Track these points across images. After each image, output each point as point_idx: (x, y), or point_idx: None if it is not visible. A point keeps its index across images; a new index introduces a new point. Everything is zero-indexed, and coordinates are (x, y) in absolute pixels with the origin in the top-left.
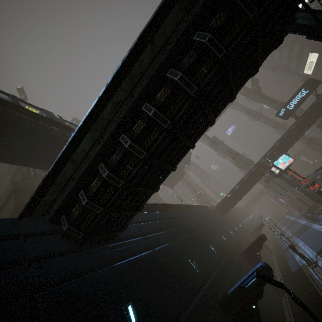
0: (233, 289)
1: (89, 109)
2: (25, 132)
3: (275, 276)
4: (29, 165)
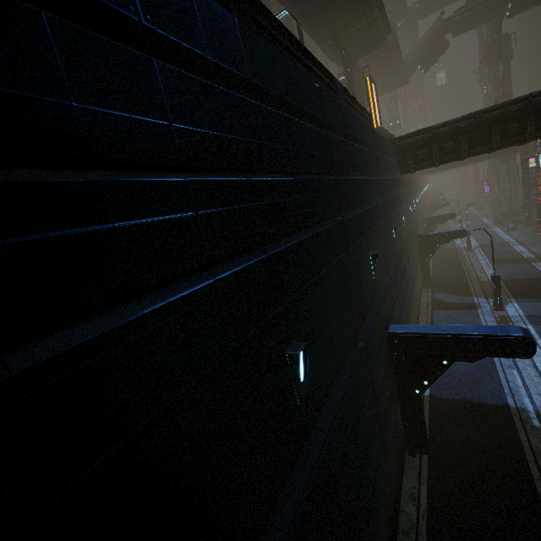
0: (432, 233)
1: (500, 103)
2: None
3: None
4: (294, 10)
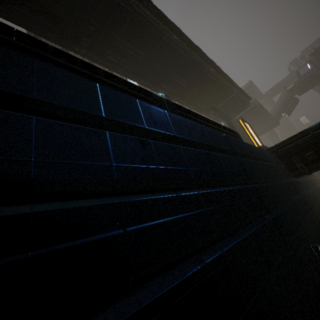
0: None
1: None
2: (194, 73)
3: None
4: (182, 101)
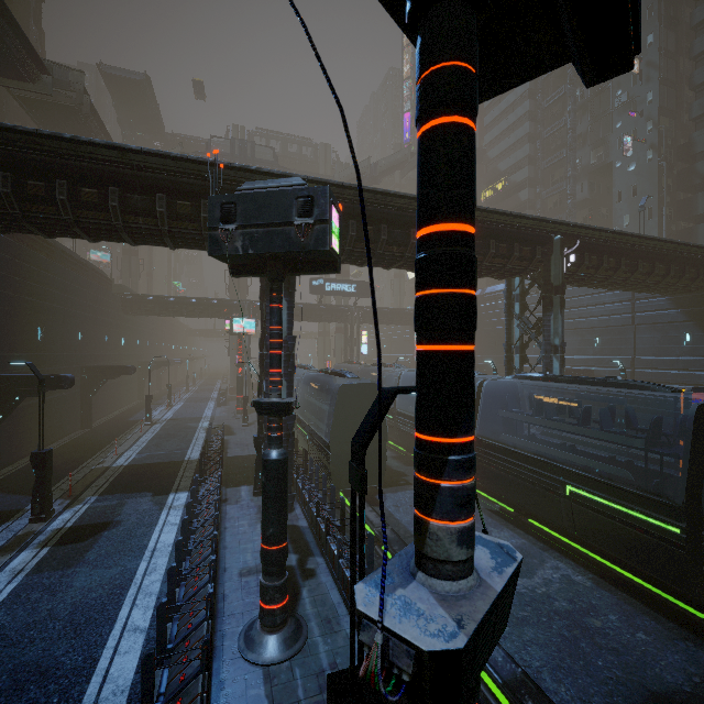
0: (10, 375)
1: None
2: None
3: (105, 416)
4: None
